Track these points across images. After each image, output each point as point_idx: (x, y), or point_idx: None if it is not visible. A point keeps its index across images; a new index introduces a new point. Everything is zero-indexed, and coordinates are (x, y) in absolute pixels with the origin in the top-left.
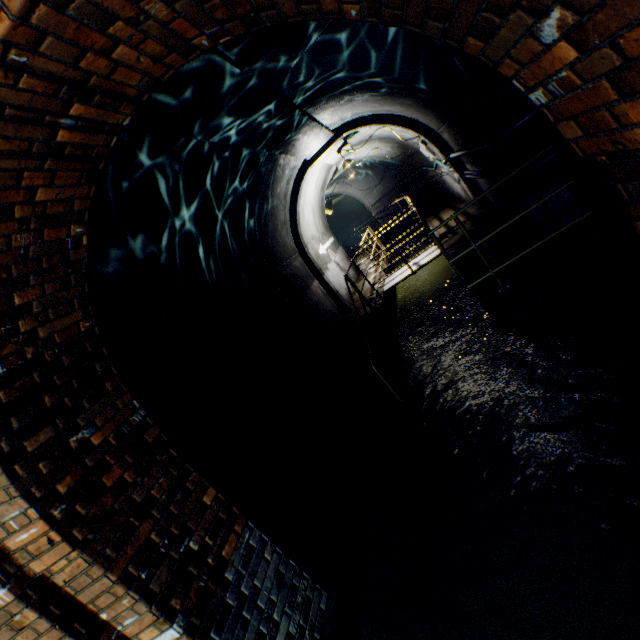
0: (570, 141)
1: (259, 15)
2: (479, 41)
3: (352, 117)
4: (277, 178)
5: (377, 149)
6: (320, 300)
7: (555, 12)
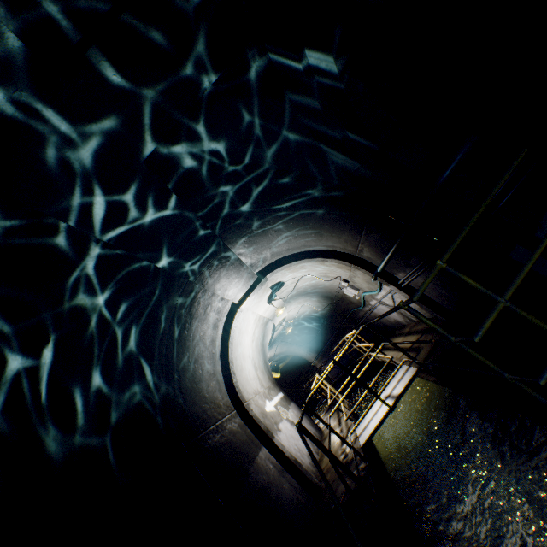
0: None
1: None
2: None
3: (272, 258)
4: (197, 317)
5: (306, 305)
6: (272, 480)
7: None
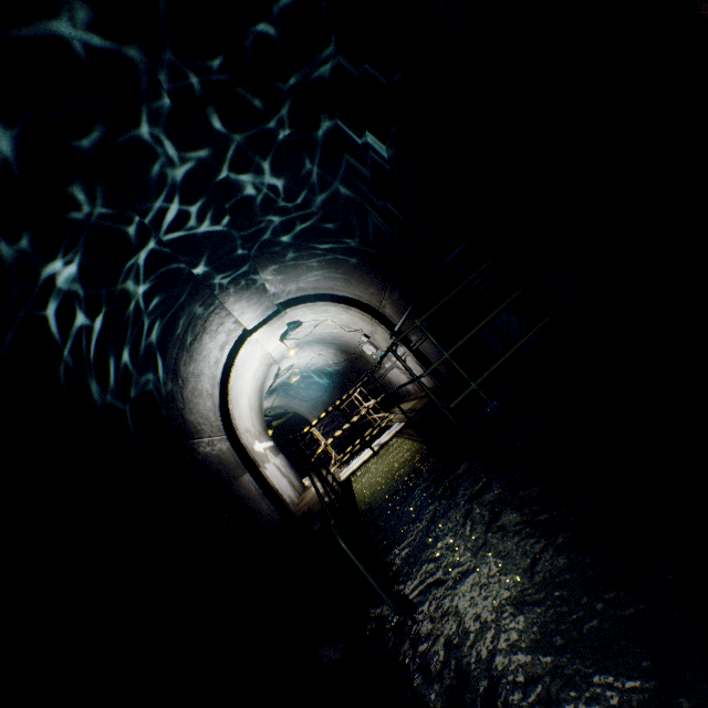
0: None
1: None
2: None
3: (297, 292)
4: (209, 333)
5: (321, 356)
6: (253, 497)
7: None
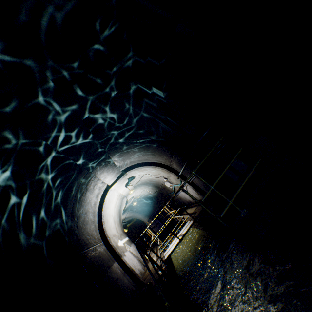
0: None
1: None
2: None
3: (130, 164)
4: (89, 190)
5: (145, 190)
6: (119, 277)
7: None
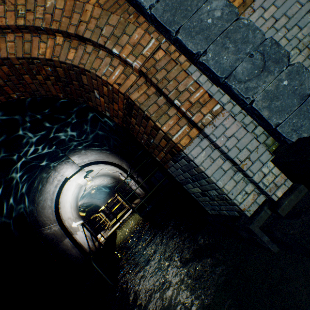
0: (118, 123)
1: (35, 92)
2: (91, 102)
3: (88, 161)
4: (49, 182)
5: (104, 180)
6: (69, 248)
7: (95, 91)
